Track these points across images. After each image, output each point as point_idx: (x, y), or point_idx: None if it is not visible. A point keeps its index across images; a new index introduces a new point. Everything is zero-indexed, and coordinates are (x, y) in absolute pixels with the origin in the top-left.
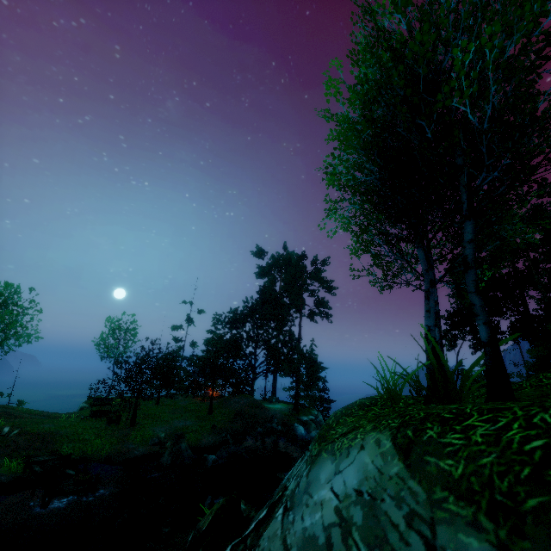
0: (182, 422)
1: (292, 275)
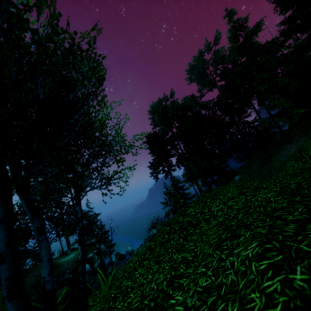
0: None
1: None
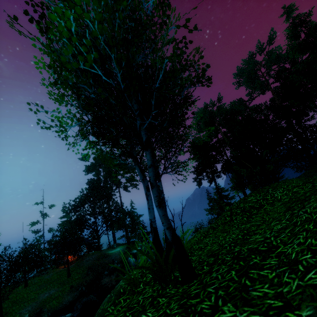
0: (47, 293)
1: (107, 168)
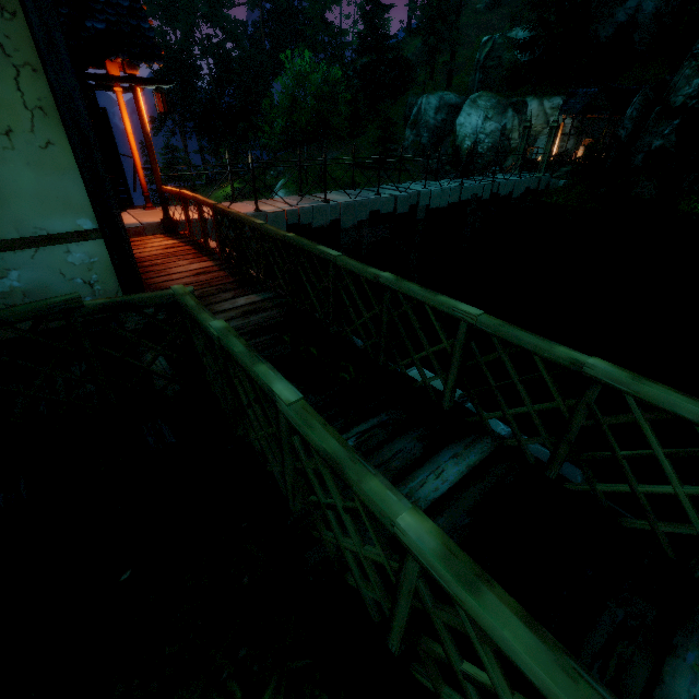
0: None
1: None
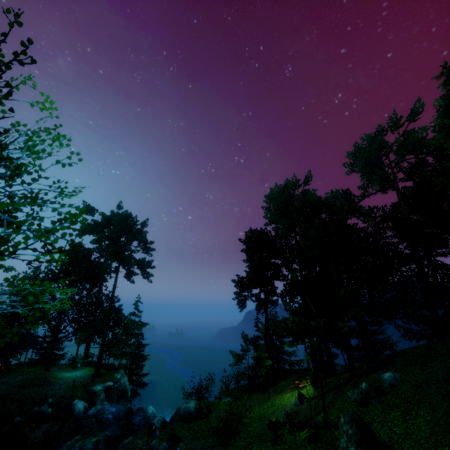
0: None
1: (109, 235)
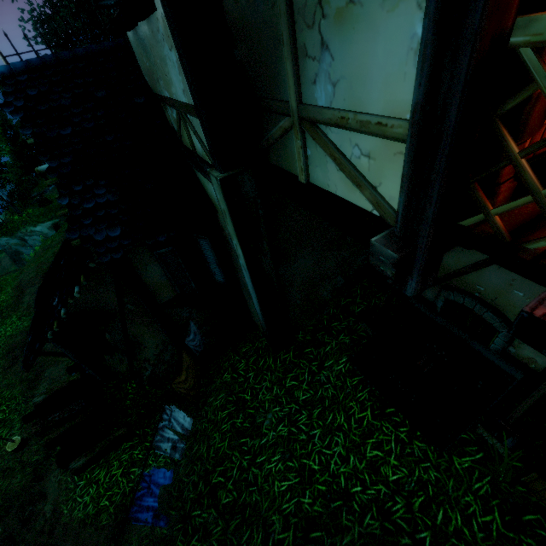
0: None
1: None
